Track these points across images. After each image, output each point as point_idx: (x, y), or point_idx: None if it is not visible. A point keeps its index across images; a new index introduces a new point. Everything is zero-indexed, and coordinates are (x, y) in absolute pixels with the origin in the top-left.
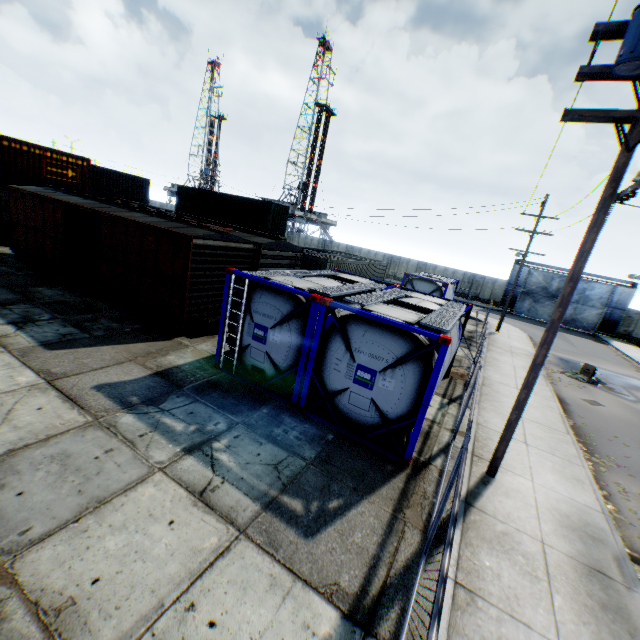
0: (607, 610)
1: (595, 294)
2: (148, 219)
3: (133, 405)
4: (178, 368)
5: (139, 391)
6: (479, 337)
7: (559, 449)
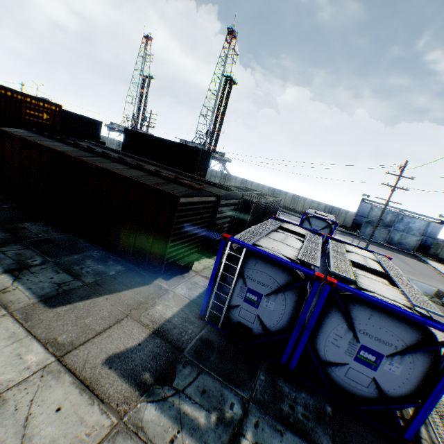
0: None
1: (415, 226)
2: (131, 172)
3: (148, 386)
4: (170, 322)
5: (147, 362)
6: None
7: None
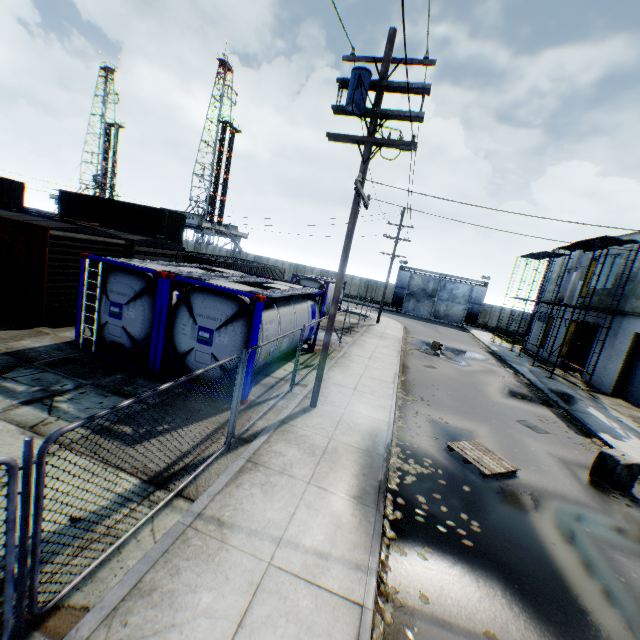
0: (356, 466)
1: (460, 293)
2: (4, 213)
3: None
4: (33, 349)
5: None
6: (357, 326)
7: (380, 391)
